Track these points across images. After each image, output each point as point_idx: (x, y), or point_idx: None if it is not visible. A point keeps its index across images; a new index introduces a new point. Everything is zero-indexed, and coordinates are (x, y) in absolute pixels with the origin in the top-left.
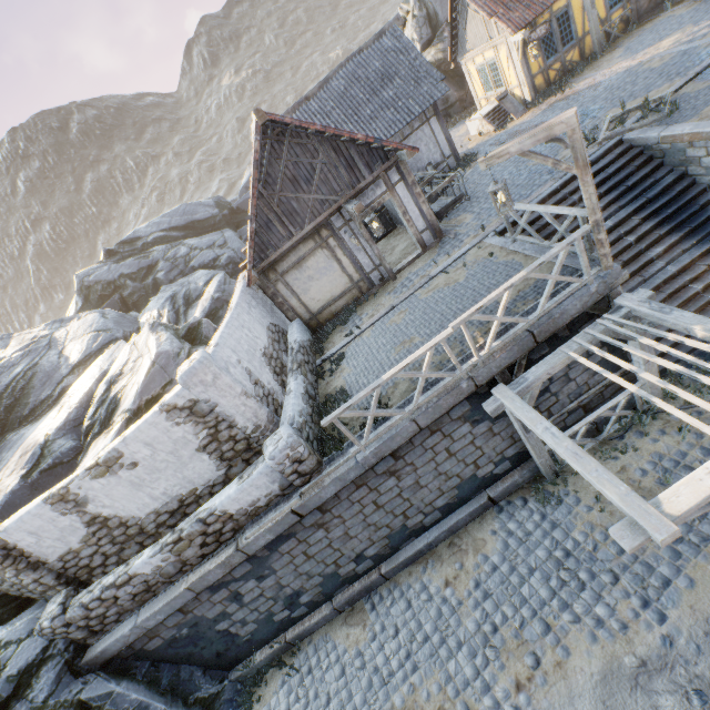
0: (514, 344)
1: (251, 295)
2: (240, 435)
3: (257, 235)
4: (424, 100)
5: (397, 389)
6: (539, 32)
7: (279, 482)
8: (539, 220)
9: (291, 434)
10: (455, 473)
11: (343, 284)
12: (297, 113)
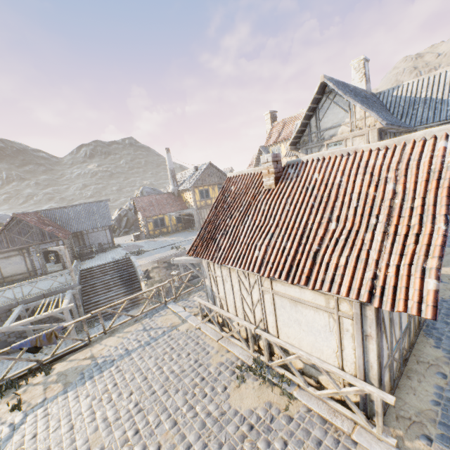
0: (37, 295)
1: None
2: None
3: None
4: (103, 224)
5: None
6: (151, 220)
7: None
8: (96, 270)
9: None
10: None
11: (24, 270)
12: (58, 210)
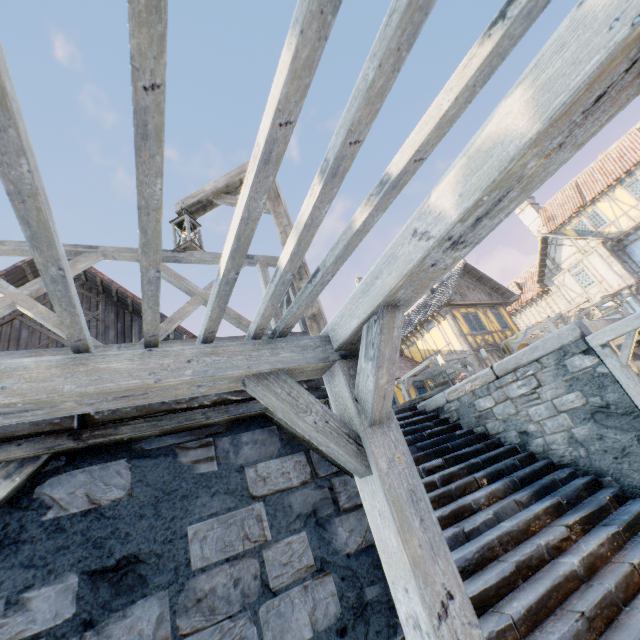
0: None
1: None
2: None
3: None
4: None
5: None
6: None
7: None
8: None
9: None
10: None
11: None
12: None
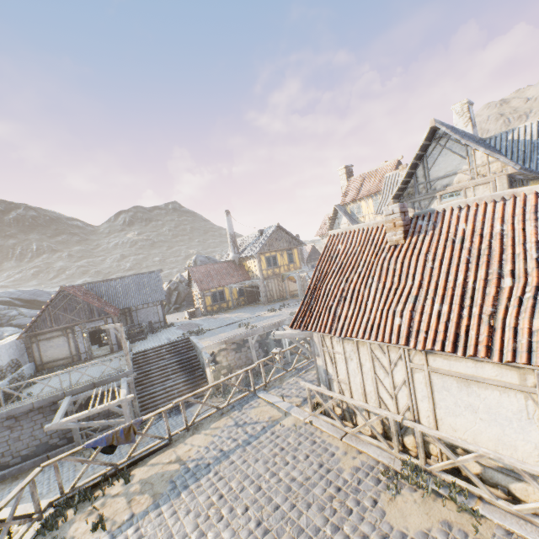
0: (86, 384)
1: (17, 343)
2: None
3: (37, 322)
4: (155, 298)
5: (40, 394)
6: (209, 294)
7: None
8: (150, 354)
9: None
10: (40, 437)
11: (66, 354)
12: (105, 283)
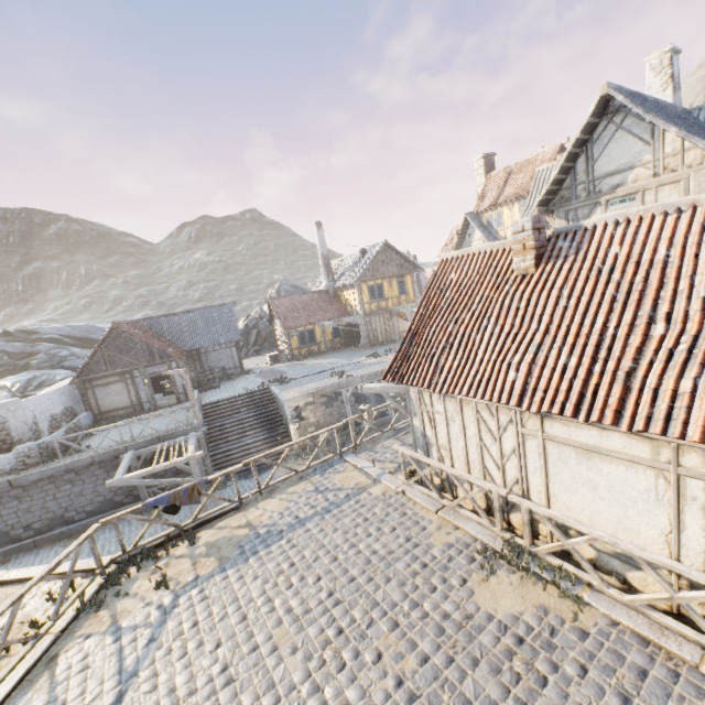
0: (150, 438)
1: (69, 389)
2: (10, 440)
3: (90, 364)
4: (228, 339)
5: (100, 447)
6: (296, 333)
7: (13, 465)
8: (223, 406)
9: (34, 444)
10: (104, 493)
11: (127, 403)
12: (166, 318)
